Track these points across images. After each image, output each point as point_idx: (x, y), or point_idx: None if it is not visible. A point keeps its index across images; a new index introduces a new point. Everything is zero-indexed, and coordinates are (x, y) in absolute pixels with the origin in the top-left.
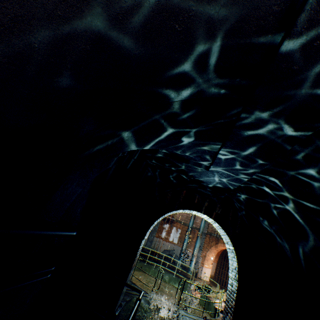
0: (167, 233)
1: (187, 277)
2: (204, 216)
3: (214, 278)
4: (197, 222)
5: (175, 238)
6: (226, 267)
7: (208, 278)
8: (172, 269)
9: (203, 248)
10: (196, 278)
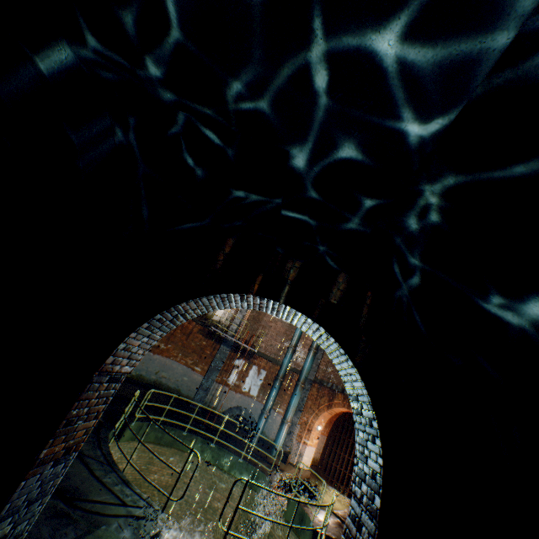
0: (240, 377)
1: (267, 462)
2: (298, 320)
3: (319, 464)
4: (298, 360)
5: (253, 386)
6: (343, 444)
7: (309, 465)
8: (241, 445)
9: (304, 408)
10: (286, 464)
